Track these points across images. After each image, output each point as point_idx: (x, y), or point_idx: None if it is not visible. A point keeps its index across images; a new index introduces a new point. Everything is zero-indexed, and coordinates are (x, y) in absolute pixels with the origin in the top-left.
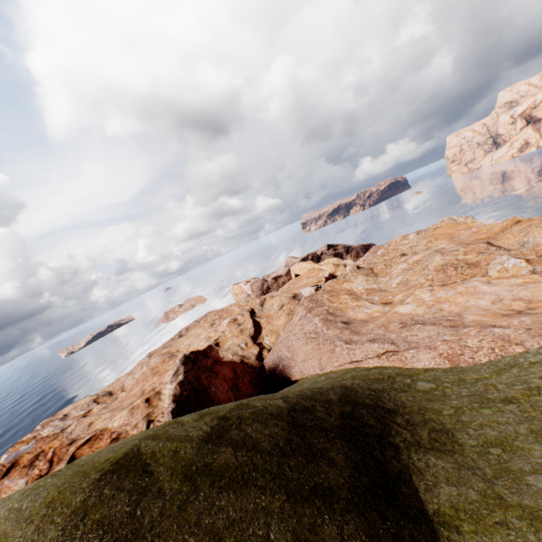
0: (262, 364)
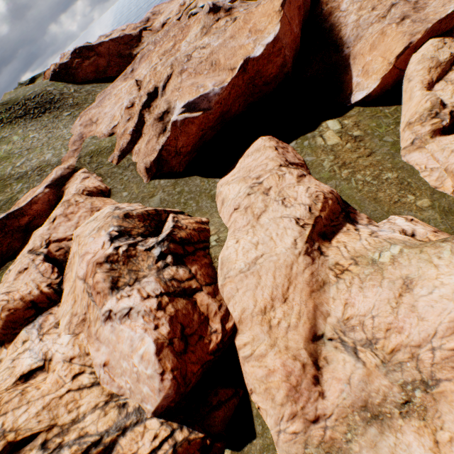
0: None
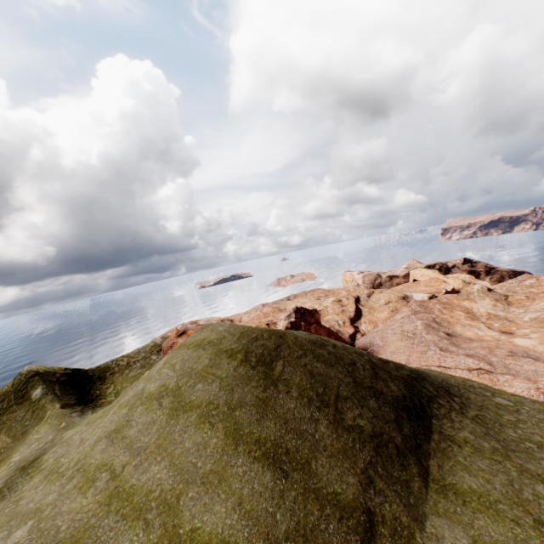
0: (353, 343)
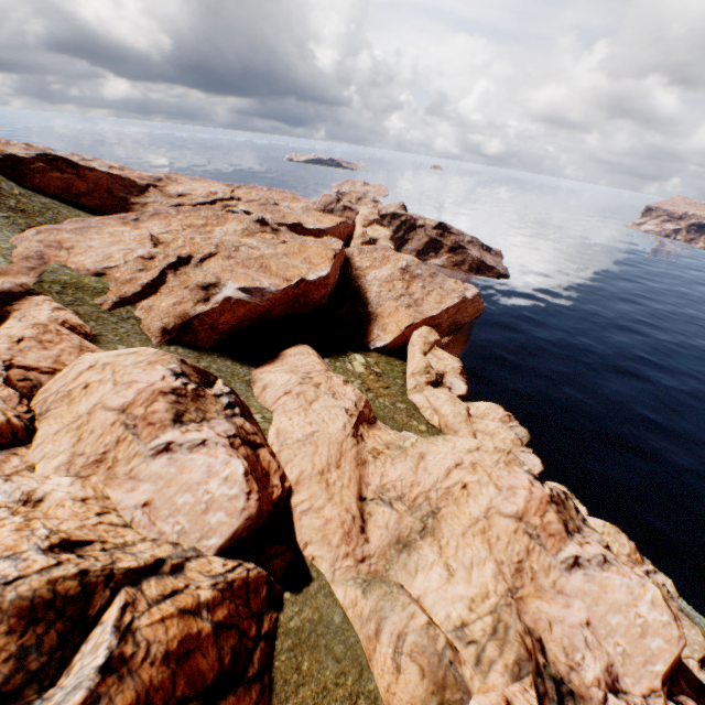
0: None
